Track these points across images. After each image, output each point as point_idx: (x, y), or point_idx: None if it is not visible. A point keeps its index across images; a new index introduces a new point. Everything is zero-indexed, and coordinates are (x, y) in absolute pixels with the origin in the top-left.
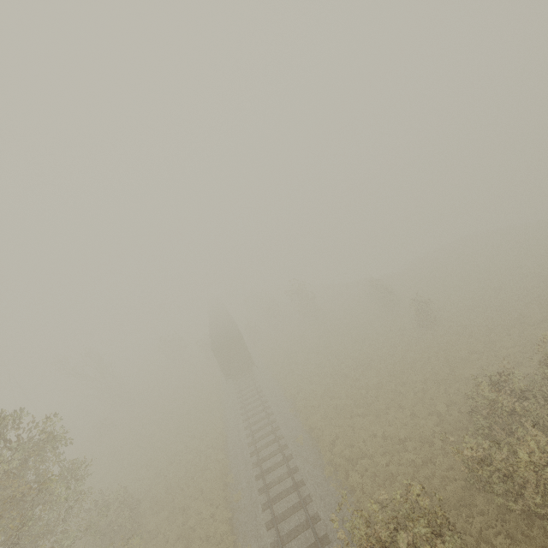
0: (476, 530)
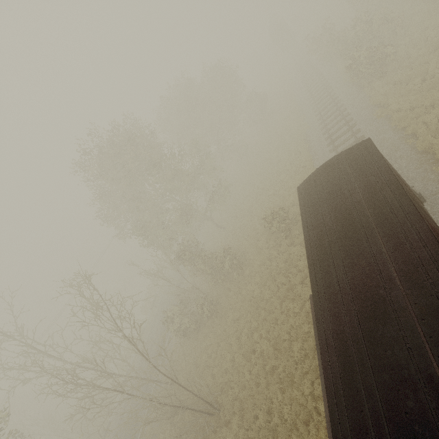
0: None
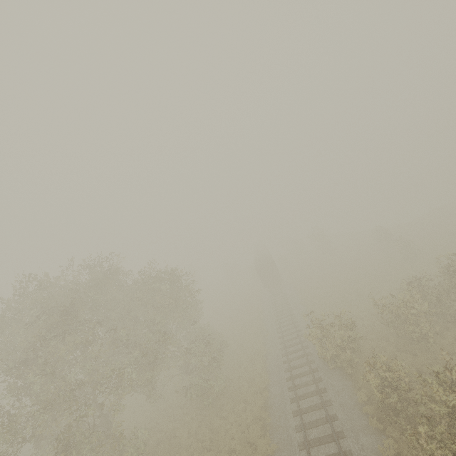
0: (383, 348)
